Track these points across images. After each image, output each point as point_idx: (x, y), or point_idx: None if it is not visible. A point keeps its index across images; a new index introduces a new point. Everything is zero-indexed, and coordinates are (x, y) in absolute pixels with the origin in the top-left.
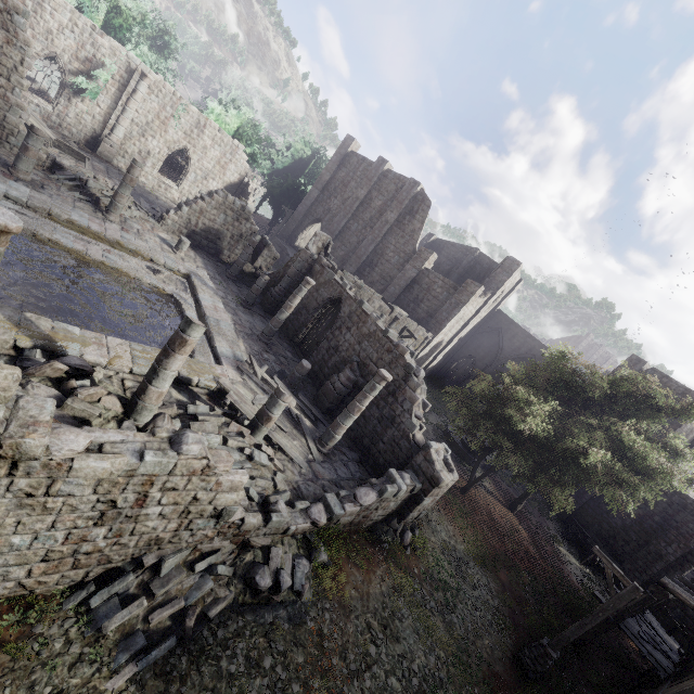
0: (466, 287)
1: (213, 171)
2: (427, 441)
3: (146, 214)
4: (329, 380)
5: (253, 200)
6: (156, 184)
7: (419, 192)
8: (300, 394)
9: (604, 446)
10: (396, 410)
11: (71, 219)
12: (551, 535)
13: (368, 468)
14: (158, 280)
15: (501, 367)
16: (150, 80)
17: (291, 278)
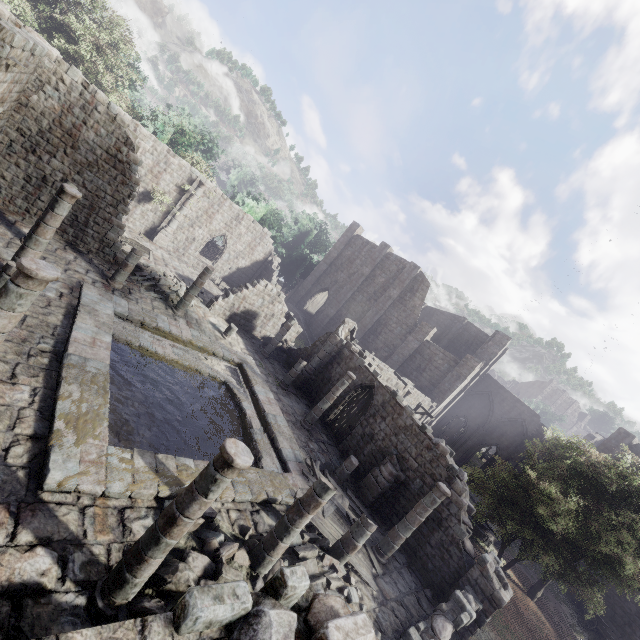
0: (467, 362)
1: (243, 252)
2: (482, 555)
3: (199, 300)
4: (370, 472)
5: (275, 276)
6: (196, 263)
7: (418, 274)
8: (348, 490)
9: (633, 547)
10: (442, 512)
11: (158, 326)
12: (570, 624)
13: (417, 574)
14: (220, 373)
15: (493, 428)
16: (205, 187)
17: (321, 359)
